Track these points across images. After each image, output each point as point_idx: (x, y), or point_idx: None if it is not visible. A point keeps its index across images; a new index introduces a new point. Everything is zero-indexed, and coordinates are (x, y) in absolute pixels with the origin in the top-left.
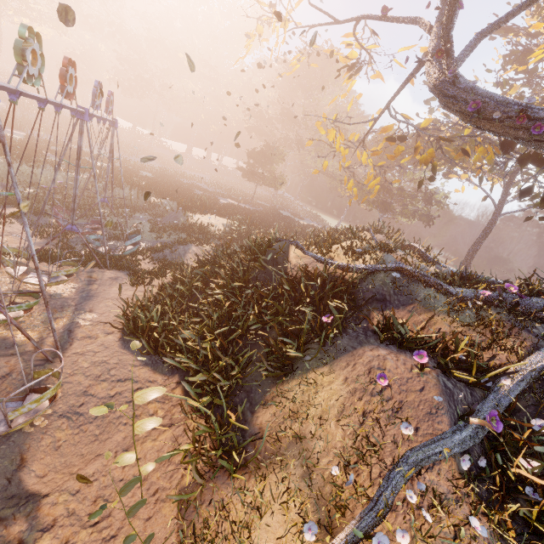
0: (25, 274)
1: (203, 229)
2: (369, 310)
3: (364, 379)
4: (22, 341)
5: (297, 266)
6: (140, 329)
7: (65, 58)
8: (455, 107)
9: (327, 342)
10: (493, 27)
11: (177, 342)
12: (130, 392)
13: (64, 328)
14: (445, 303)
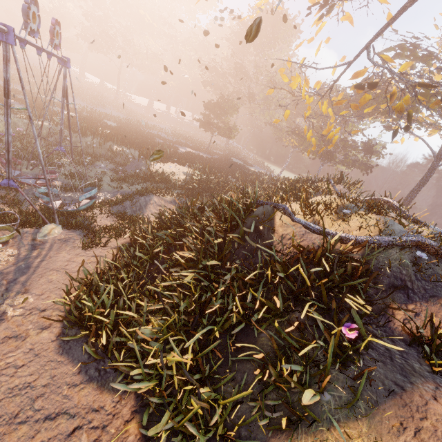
0: None
1: (164, 178)
2: (396, 309)
3: None
4: None
5: (285, 238)
6: (86, 319)
7: None
8: None
9: (349, 366)
10: None
11: (132, 346)
12: (61, 439)
13: None
14: None
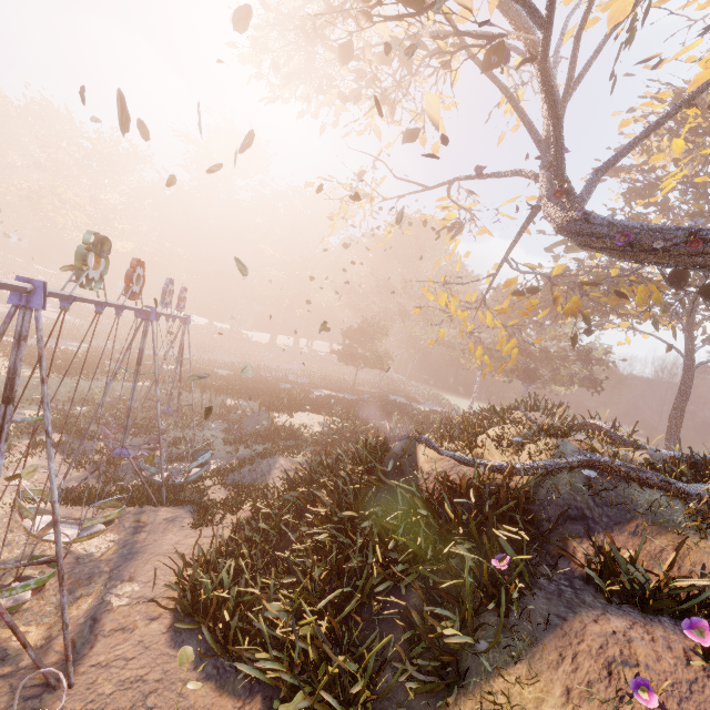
0: (49, 527)
1: (293, 432)
2: (565, 539)
3: (604, 691)
4: (19, 646)
5: (432, 474)
6: (202, 605)
7: (134, 259)
8: (597, 244)
9: (510, 609)
10: (611, 162)
11: (258, 628)
12: None
13: (86, 615)
14: (688, 512)
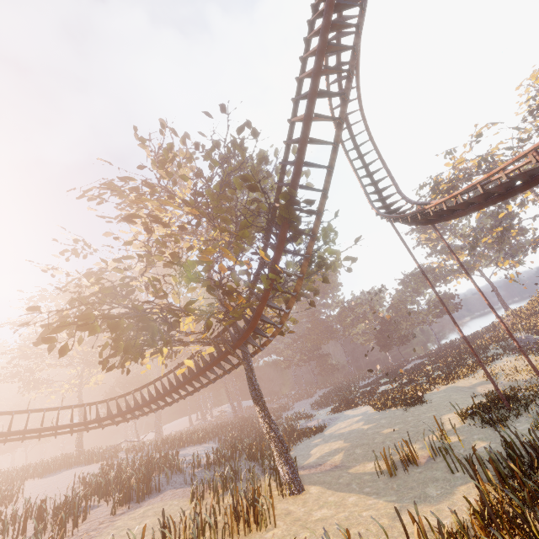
0: None
1: None
2: None
3: None
4: None
5: None
6: None
7: None
8: None
9: None
10: None
11: None
12: None
13: None
14: None
